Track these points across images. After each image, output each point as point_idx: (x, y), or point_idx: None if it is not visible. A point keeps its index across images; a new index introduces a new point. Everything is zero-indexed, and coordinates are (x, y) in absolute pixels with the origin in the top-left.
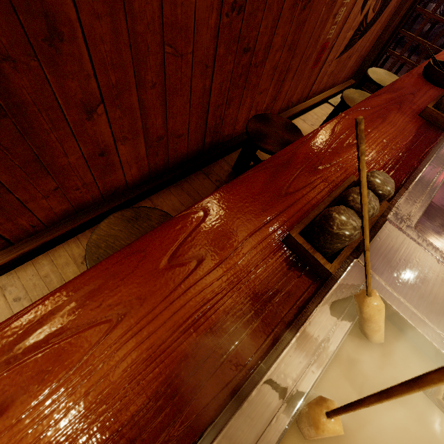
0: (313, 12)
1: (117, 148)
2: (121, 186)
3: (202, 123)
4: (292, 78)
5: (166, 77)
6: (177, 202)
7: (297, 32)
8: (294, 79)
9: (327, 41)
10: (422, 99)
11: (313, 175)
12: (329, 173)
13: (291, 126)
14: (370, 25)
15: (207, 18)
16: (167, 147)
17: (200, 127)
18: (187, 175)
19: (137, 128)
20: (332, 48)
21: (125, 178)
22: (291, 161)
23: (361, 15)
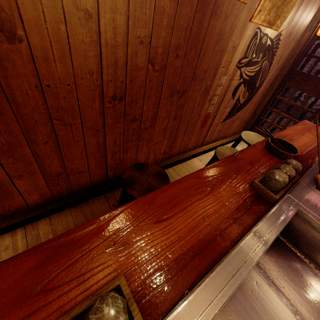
0: (189, 99)
1: (14, 182)
2: (22, 208)
3: (102, 163)
4: (184, 134)
5: (58, 137)
6: (72, 223)
7: (179, 110)
8: (186, 135)
9: (208, 114)
10: (259, 169)
11: (95, 261)
12: (115, 259)
13: (162, 174)
14: (244, 104)
15: (91, 104)
16: (68, 179)
17: (101, 166)
18: (90, 198)
19: (34, 169)
20: (215, 117)
21: (26, 202)
22: (80, 240)
23: (233, 100)
